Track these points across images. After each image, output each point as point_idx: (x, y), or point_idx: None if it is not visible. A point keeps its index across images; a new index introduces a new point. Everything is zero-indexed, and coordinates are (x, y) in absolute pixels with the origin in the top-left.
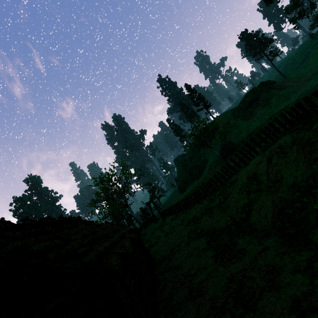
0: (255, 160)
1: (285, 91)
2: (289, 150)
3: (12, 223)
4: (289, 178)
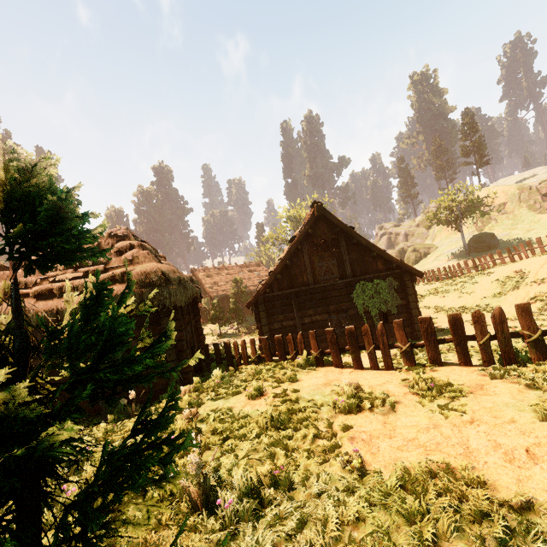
0: (530, 260)
1: None
2: None
3: None
4: None
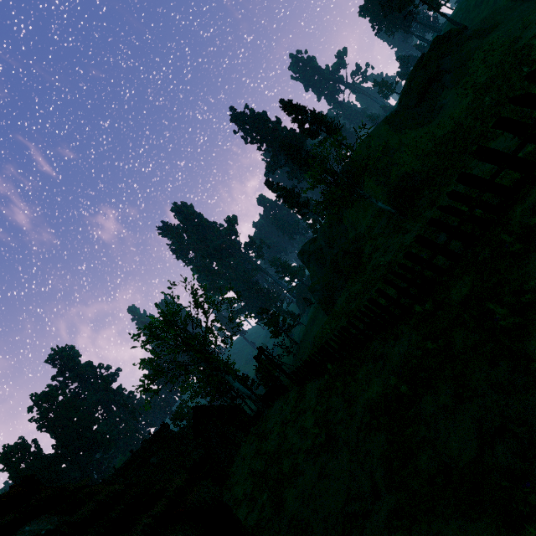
0: None
1: (498, 31)
2: None
3: None
4: None
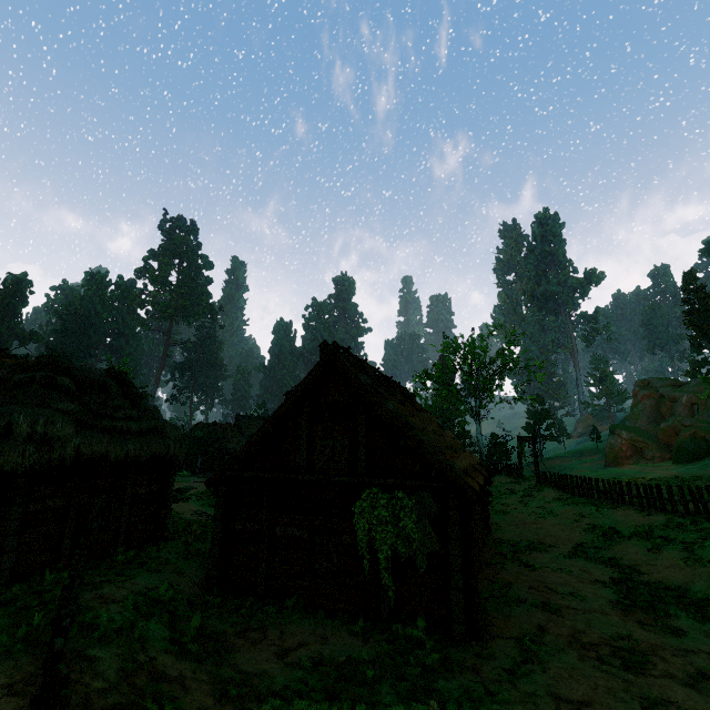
0: None
1: None
2: None
3: (374, 371)
4: None
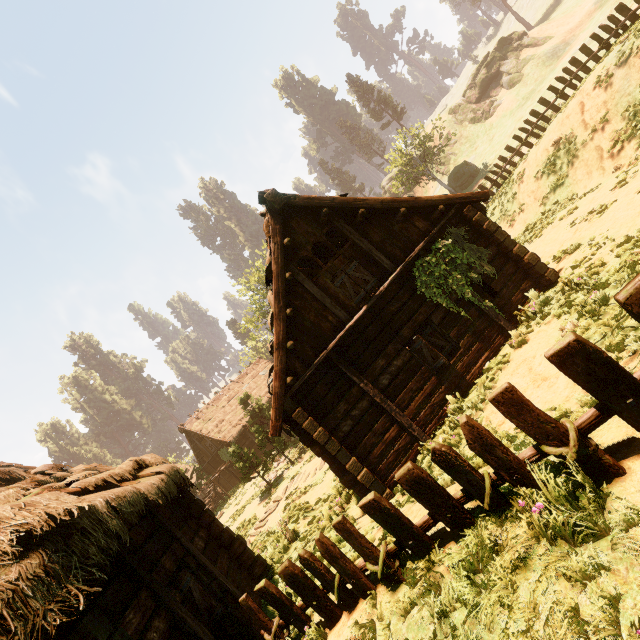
0: (555, 122)
1: (548, 46)
2: (616, 71)
3: None
4: (620, 103)
